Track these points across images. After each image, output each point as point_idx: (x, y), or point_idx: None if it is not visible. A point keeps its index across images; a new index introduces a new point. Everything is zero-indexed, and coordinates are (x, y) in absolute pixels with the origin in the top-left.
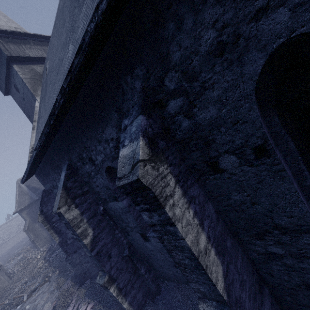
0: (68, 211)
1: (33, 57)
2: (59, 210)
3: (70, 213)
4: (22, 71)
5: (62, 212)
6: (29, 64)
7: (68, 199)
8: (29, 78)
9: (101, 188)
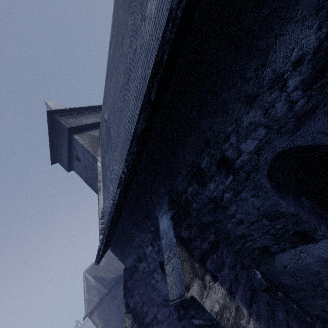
0: (205, 293)
1: (89, 124)
2: (189, 292)
3: (210, 297)
4: (82, 139)
5: (196, 297)
6: (87, 131)
7: (193, 263)
8: (89, 143)
9: (251, 224)
